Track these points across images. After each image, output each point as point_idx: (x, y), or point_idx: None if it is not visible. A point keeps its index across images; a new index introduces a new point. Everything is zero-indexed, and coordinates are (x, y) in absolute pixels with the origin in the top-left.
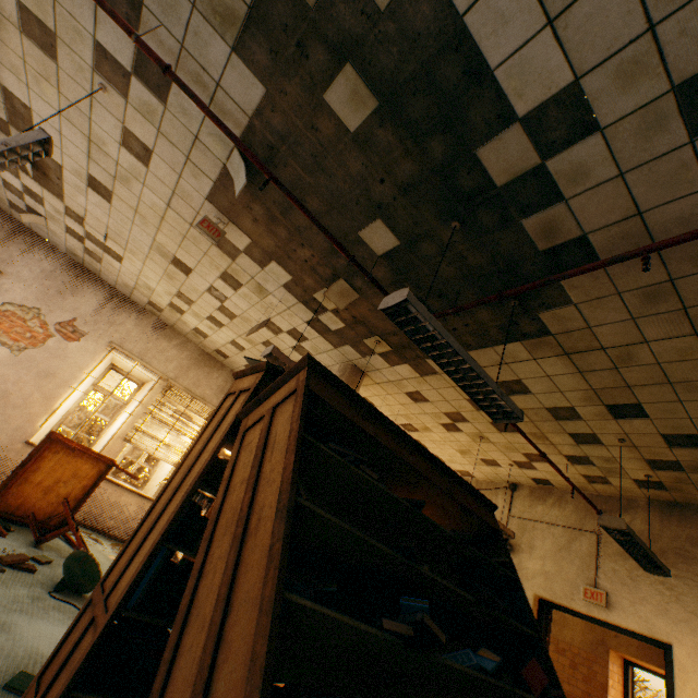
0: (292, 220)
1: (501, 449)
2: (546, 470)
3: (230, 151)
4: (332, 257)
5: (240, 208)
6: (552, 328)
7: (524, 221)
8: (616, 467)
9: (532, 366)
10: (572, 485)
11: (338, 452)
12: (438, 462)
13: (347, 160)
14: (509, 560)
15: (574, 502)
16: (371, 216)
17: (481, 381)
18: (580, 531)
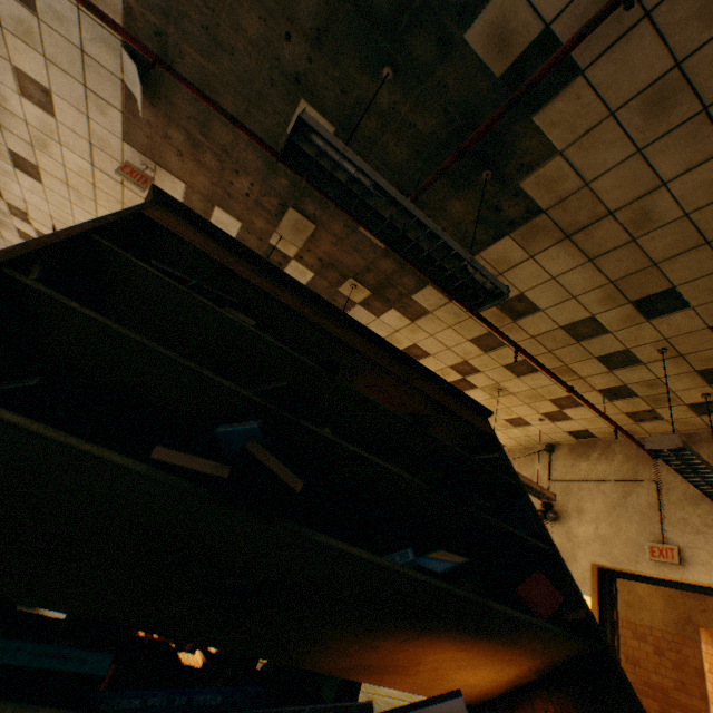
0: (215, 139)
1: (525, 401)
2: (583, 417)
3: (121, 57)
4: (271, 180)
5: (160, 142)
6: (541, 202)
7: (466, 35)
8: (664, 392)
9: (532, 269)
10: (613, 425)
11: (175, 278)
12: (391, 348)
13: (241, 20)
14: (508, 466)
15: (622, 451)
16: (293, 99)
17: (439, 242)
18: (635, 482)
